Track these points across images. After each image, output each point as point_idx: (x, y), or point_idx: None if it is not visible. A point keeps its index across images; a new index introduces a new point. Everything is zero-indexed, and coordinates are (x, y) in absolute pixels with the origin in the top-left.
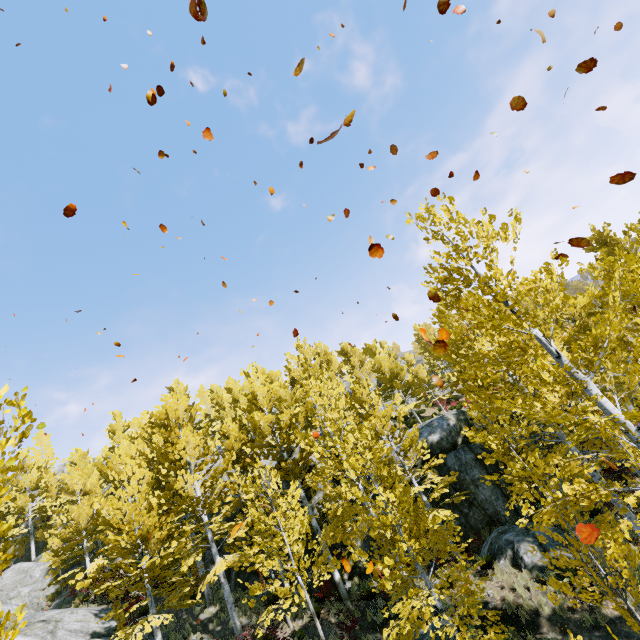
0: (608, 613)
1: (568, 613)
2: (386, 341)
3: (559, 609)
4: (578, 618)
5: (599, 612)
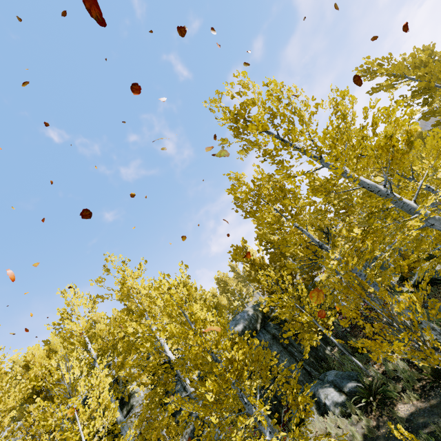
0: (403, 415)
1: (376, 431)
2: (196, 290)
3: (368, 430)
4: (384, 432)
5: (397, 415)
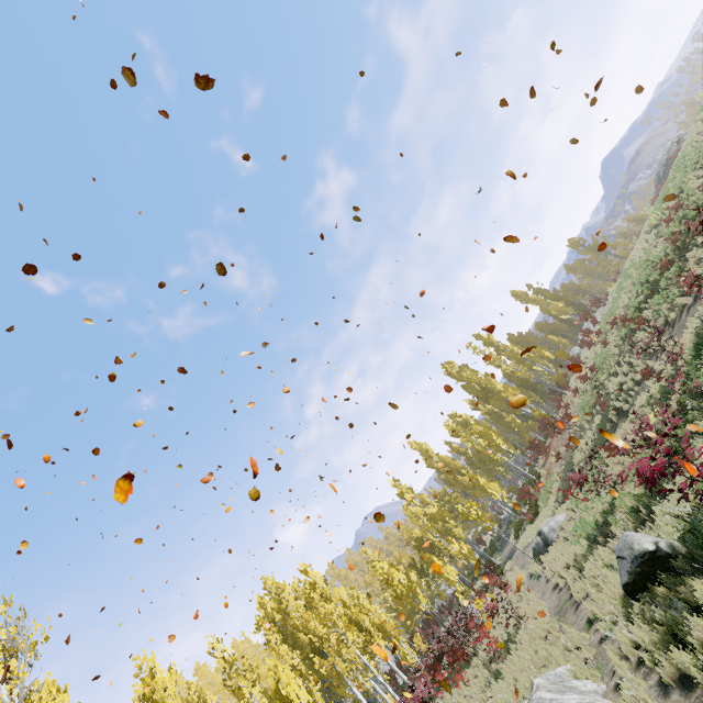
0: None
1: None
2: None
3: None
4: None
5: None
